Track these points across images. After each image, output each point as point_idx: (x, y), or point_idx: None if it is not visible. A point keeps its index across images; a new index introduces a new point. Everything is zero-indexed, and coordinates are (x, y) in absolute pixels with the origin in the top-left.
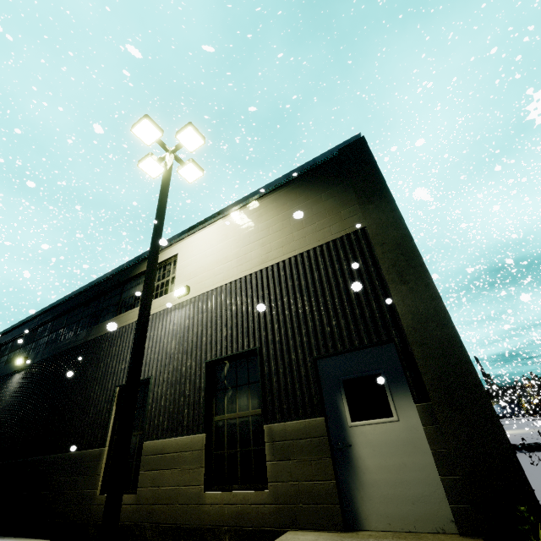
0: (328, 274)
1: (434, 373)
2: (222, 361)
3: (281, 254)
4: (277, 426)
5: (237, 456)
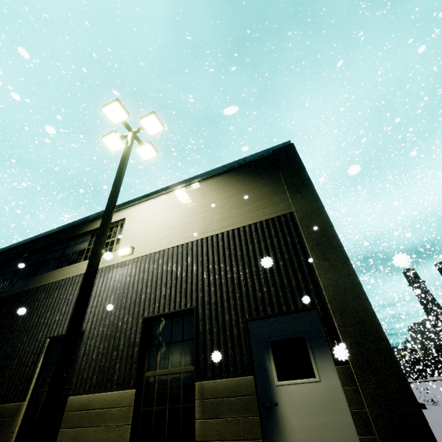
0: (261, 247)
1: (352, 338)
2: (159, 318)
3: (220, 227)
4: (208, 383)
5: (166, 413)
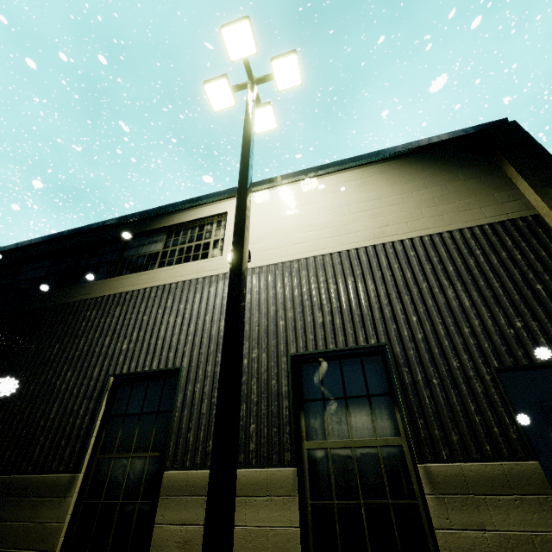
0: (492, 261)
1: None
2: (315, 358)
3: (405, 231)
4: (446, 468)
5: (361, 512)
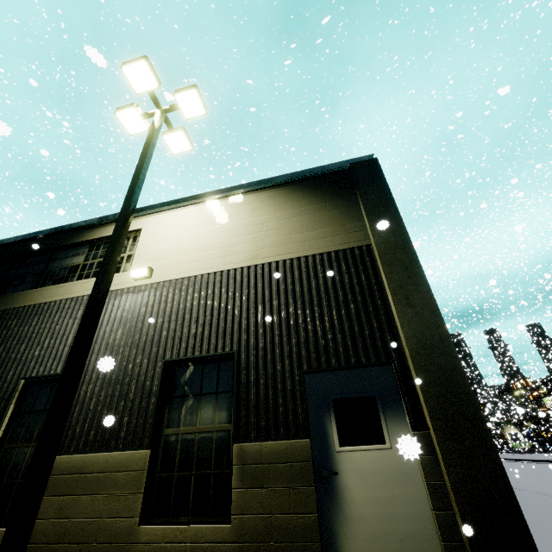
0: (327, 284)
1: (436, 401)
2: (185, 362)
3: (274, 254)
4: (251, 446)
5: (191, 480)
